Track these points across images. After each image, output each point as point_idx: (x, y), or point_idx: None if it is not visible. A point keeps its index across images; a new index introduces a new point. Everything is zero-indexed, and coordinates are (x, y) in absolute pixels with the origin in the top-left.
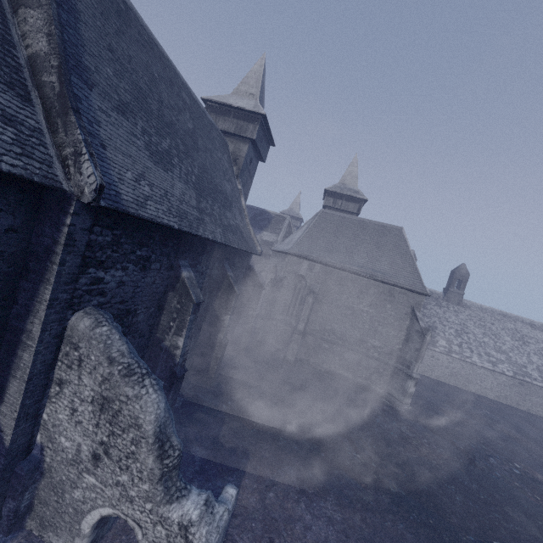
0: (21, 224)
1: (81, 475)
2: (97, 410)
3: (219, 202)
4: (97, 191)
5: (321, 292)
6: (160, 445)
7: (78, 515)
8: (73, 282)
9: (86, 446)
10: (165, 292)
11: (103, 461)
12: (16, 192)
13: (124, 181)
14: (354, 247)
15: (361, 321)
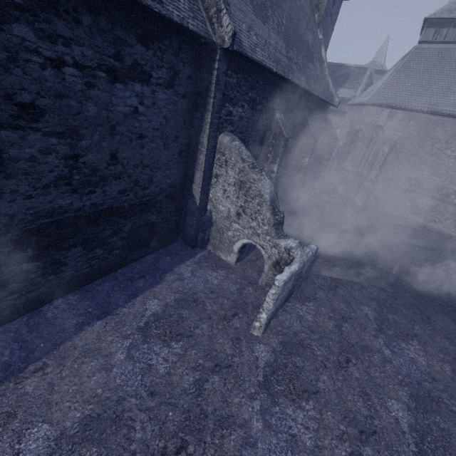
0: (193, 73)
1: (231, 224)
2: (237, 189)
3: (302, 53)
4: (232, 37)
5: (399, 141)
6: (273, 208)
7: (231, 243)
8: (219, 112)
9: (233, 209)
10: (264, 131)
11: (242, 216)
12: (190, 49)
13: (242, 31)
14: (453, 84)
15: (445, 167)
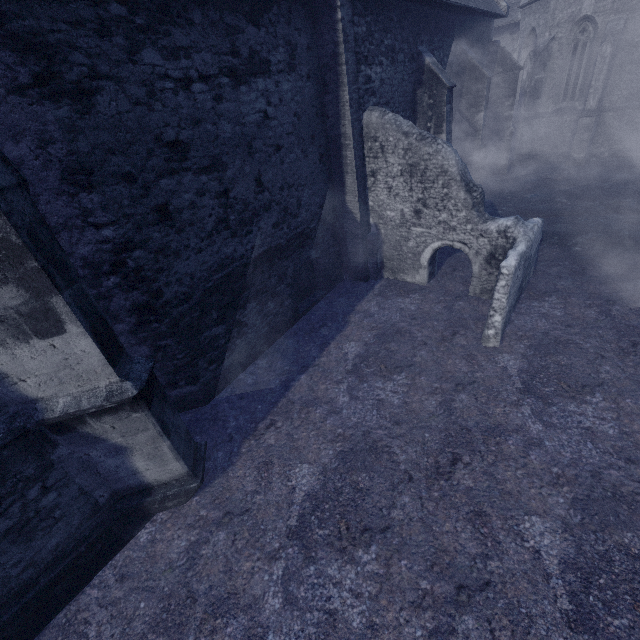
0: (311, 41)
1: (409, 230)
2: (408, 178)
3: None
4: None
5: (628, 27)
6: (466, 184)
7: (416, 256)
8: (356, 81)
9: (407, 209)
10: (413, 92)
11: (423, 212)
12: (301, 8)
13: None
14: None
15: None
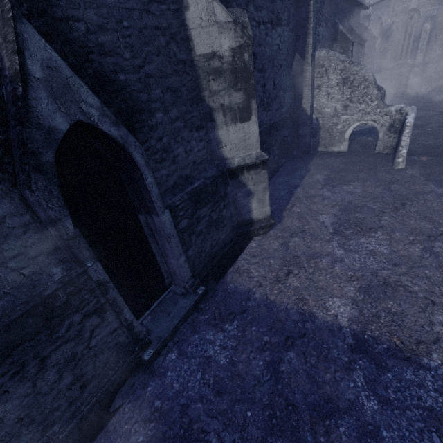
0: (294, 11)
1: (339, 118)
2: (341, 87)
3: None
4: None
5: (439, 13)
6: (377, 86)
7: (342, 134)
8: (314, 34)
9: (339, 105)
10: (331, 46)
11: (349, 106)
12: None
13: None
14: None
15: None
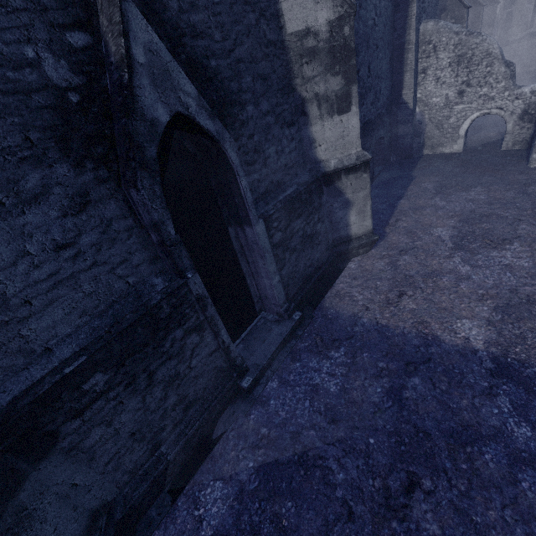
0: None
1: (451, 110)
2: (455, 67)
3: None
4: None
5: None
6: (504, 62)
7: (455, 130)
8: (419, 1)
9: (452, 92)
10: (439, 16)
11: (466, 92)
12: None
13: None
14: None
15: None
